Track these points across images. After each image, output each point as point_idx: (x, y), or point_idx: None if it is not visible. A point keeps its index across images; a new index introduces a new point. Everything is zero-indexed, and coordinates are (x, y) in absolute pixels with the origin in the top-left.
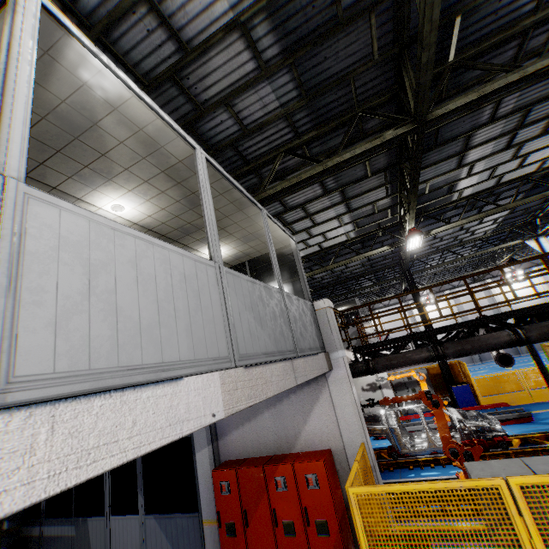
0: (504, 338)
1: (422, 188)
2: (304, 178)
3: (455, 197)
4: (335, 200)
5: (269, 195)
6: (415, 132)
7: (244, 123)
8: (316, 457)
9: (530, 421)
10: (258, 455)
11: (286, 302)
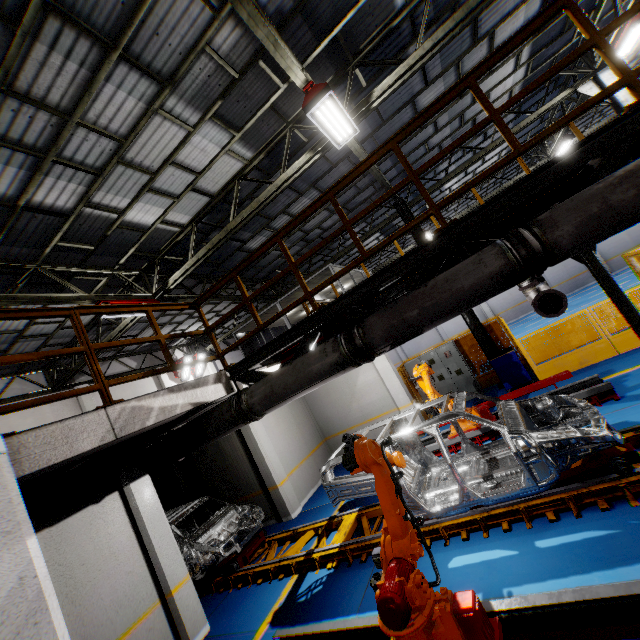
0: (492, 264)
1: None
2: None
3: None
4: (83, 52)
5: None
6: None
7: None
8: None
9: (612, 397)
10: None
11: None
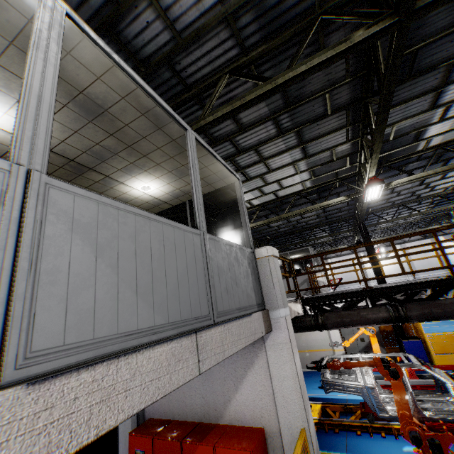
0: None
1: (386, 133)
2: (248, 100)
3: (421, 147)
4: (291, 143)
5: (208, 122)
6: (394, 34)
7: (177, 29)
8: (242, 441)
9: None
10: (183, 418)
11: (208, 247)
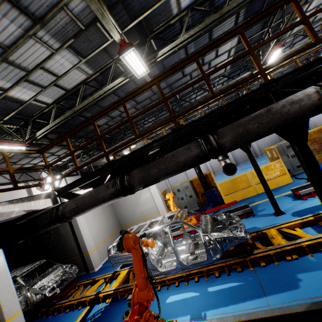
0: (194, 150)
1: None
2: None
3: (175, 9)
4: None
5: None
6: None
7: None
8: None
9: (252, 215)
10: None
11: None
